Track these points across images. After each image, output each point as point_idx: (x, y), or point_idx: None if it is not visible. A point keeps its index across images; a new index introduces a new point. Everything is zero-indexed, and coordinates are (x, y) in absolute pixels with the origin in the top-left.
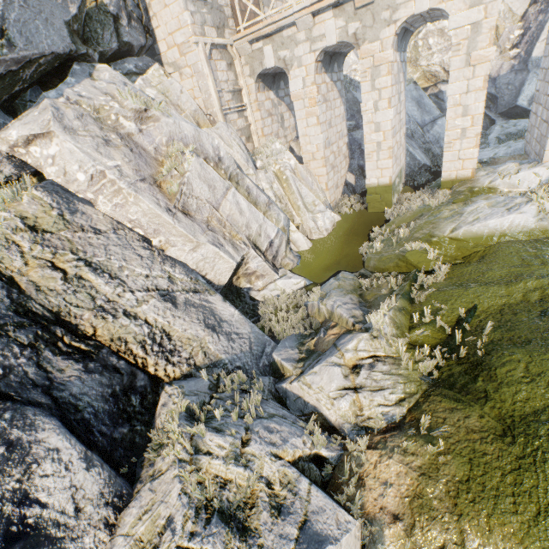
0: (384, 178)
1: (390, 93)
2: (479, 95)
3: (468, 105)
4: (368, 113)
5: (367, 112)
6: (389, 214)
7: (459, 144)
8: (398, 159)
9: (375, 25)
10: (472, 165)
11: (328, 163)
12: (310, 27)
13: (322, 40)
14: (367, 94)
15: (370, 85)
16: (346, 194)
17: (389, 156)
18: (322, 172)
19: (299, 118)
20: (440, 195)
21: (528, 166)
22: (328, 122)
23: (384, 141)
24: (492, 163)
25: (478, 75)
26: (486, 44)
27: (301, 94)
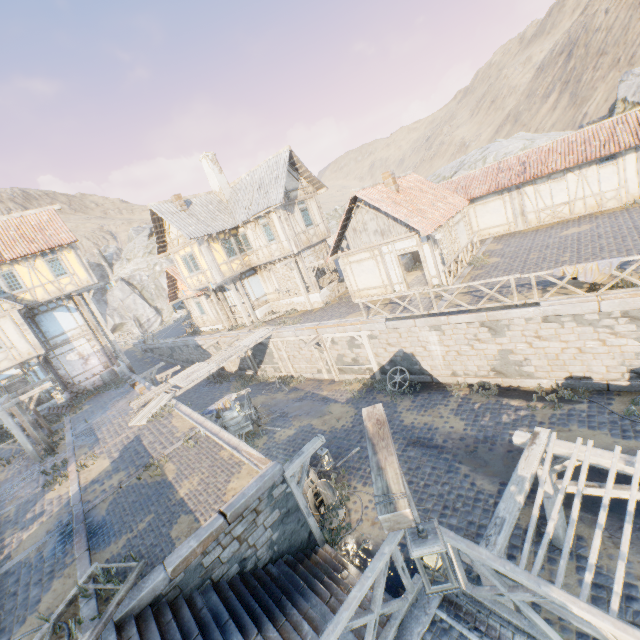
0: None
1: None
2: None
3: None
4: None
5: None
6: None
7: None
8: None
9: None
10: None
11: None
12: None
13: None
14: None
15: None
16: None
17: None
18: None
19: None
20: None
21: None
22: None
23: None
24: None
25: None
26: None
27: None
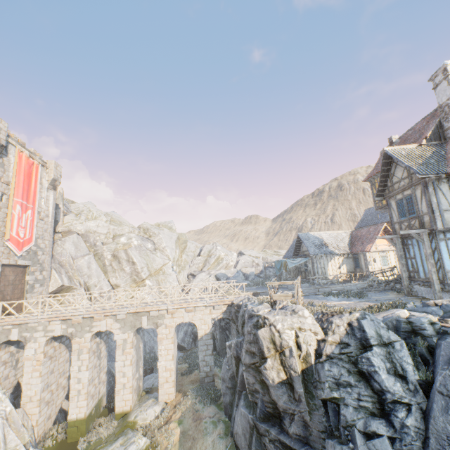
0: (82, 413)
1: (88, 362)
2: (129, 367)
3: (126, 371)
4: (75, 372)
5: (74, 371)
6: (80, 443)
7: (123, 391)
8: (97, 394)
9: (82, 331)
10: (130, 403)
11: (43, 402)
12: (47, 325)
13: (53, 332)
14: (75, 361)
15: (77, 357)
16: (58, 420)
17: (85, 398)
18: (35, 411)
19: (27, 371)
20: (111, 427)
21: (153, 404)
22: (52, 370)
23: (83, 388)
24: (151, 391)
25: (128, 359)
26: (130, 347)
27: (32, 357)
